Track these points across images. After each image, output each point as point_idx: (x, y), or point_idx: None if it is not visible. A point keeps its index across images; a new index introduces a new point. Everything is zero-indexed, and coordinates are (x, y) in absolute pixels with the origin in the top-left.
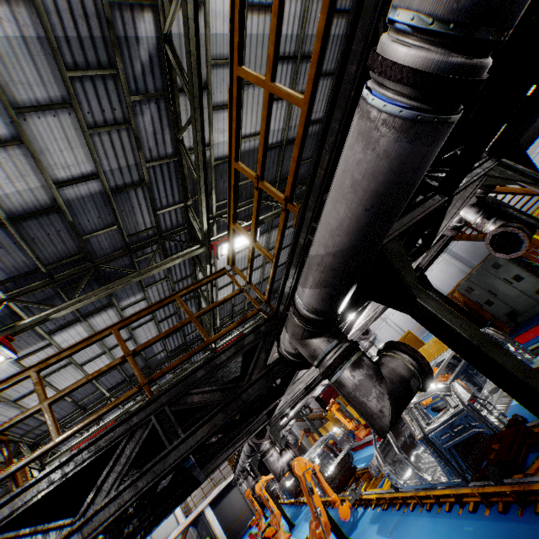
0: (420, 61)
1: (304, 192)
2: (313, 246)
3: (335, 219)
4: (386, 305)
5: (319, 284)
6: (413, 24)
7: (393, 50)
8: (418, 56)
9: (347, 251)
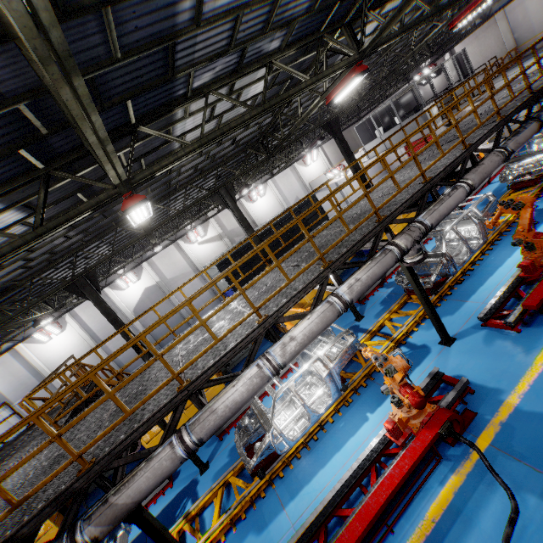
0: (194, 448)
1: (104, 455)
2: (122, 497)
3: (146, 485)
4: (126, 521)
5: (115, 520)
6: (195, 441)
7: (189, 443)
8: (194, 447)
9: (143, 499)
